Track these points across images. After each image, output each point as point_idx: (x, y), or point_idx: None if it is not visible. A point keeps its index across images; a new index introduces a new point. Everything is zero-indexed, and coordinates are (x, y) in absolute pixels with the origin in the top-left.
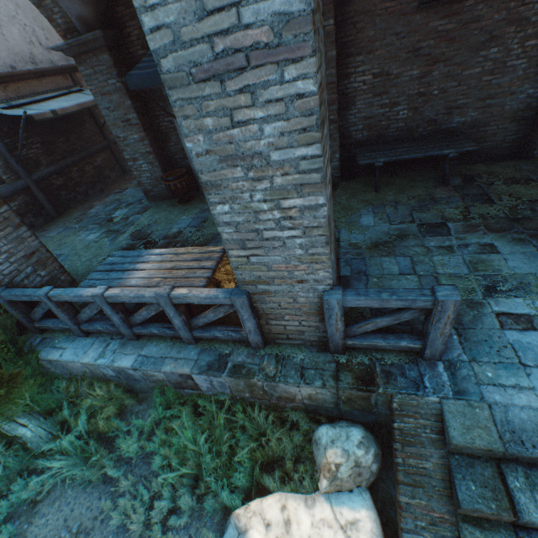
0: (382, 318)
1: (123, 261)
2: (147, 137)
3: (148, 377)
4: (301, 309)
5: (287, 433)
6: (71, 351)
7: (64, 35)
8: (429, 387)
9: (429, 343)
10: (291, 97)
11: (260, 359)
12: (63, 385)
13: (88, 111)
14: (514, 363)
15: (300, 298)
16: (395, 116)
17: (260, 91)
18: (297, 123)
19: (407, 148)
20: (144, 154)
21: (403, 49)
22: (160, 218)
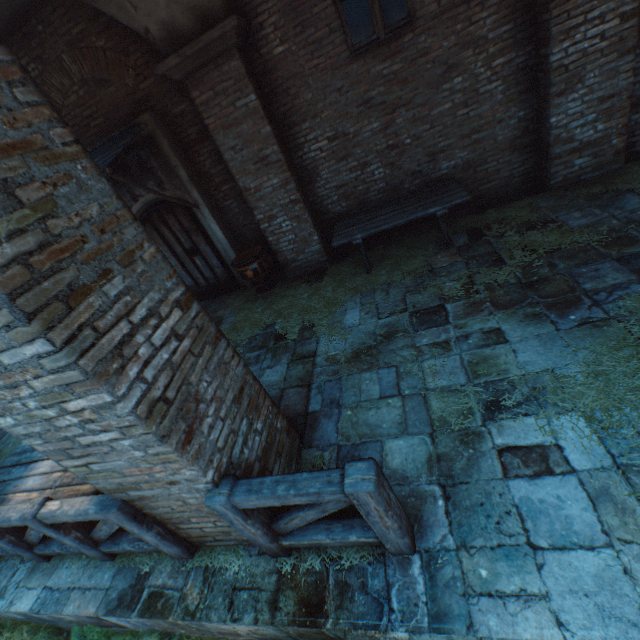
0: (304, 511)
1: None
2: None
3: (59, 618)
4: (202, 510)
5: None
6: None
7: None
8: (396, 609)
9: (382, 537)
10: None
11: (184, 578)
12: None
13: None
14: (521, 545)
15: (190, 499)
16: (371, 177)
17: None
18: None
19: (389, 213)
20: None
21: (352, 103)
22: None
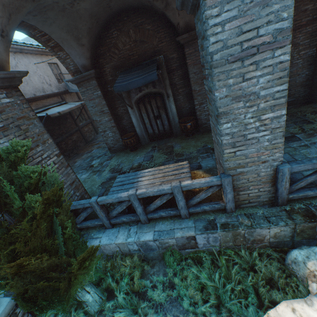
0: (310, 176)
1: (128, 178)
2: (113, 118)
3: (162, 244)
4: (260, 180)
5: (270, 261)
6: (105, 238)
7: (73, 74)
8: None
9: None
10: (276, 64)
11: (235, 218)
12: (102, 263)
13: (69, 113)
14: None
15: (261, 173)
16: None
17: (260, 63)
18: (276, 75)
19: None
20: (110, 127)
21: None
22: (123, 160)
